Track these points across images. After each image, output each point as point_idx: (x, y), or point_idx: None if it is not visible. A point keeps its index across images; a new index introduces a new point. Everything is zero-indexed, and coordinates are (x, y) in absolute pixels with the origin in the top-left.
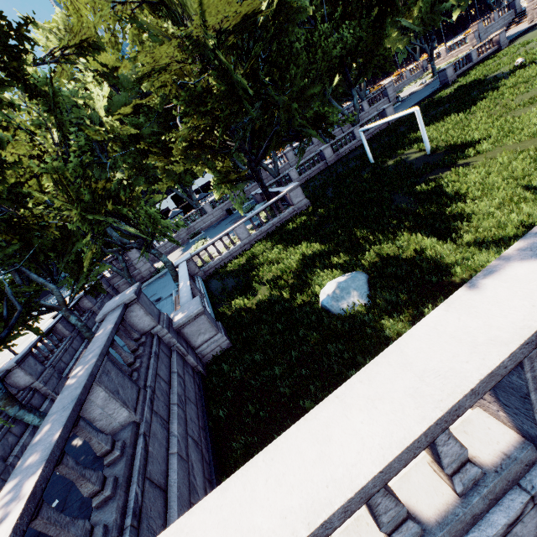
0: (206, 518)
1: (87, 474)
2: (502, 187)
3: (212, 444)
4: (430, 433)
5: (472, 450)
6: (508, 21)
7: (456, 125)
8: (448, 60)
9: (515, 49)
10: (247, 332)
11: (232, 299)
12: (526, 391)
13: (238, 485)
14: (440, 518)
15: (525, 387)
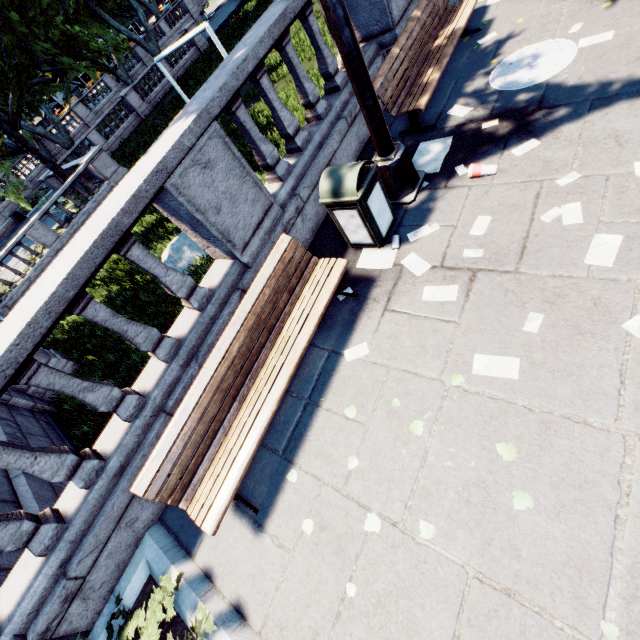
0: None
1: None
2: (298, 109)
3: None
4: (101, 246)
5: (210, 284)
6: None
7: None
8: None
9: None
10: (92, 343)
11: (63, 319)
12: (192, 214)
13: None
14: (191, 329)
15: (189, 211)
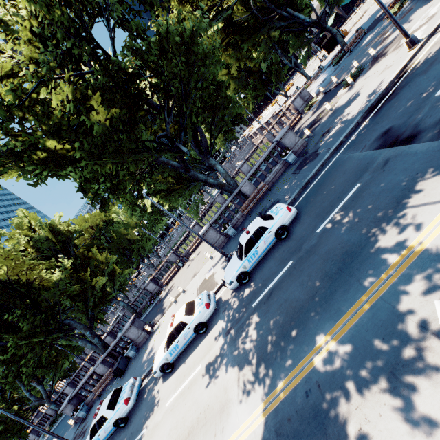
0: None
1: None
2: None
3: None
4: None
5: None
6: None
7: None
8: None
9: None
10: None
11: None
12: None
13: None
14: None
15: None
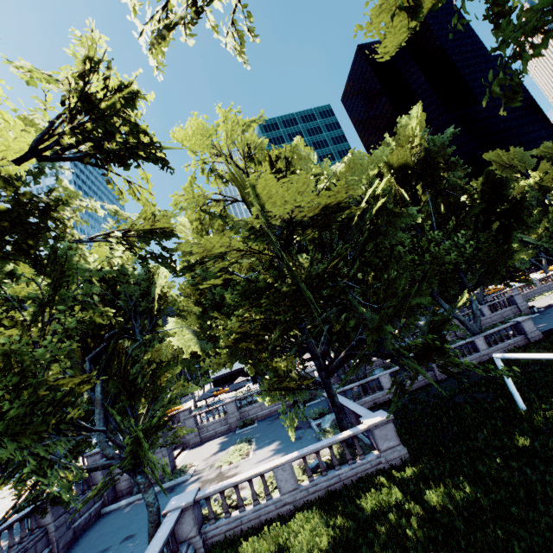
0: None
1: None
2: None
3: None
4: None
5: None
6: None
7: None
8: None
9: None
10: None
11: None
12: None
13: None
14: None
15: None
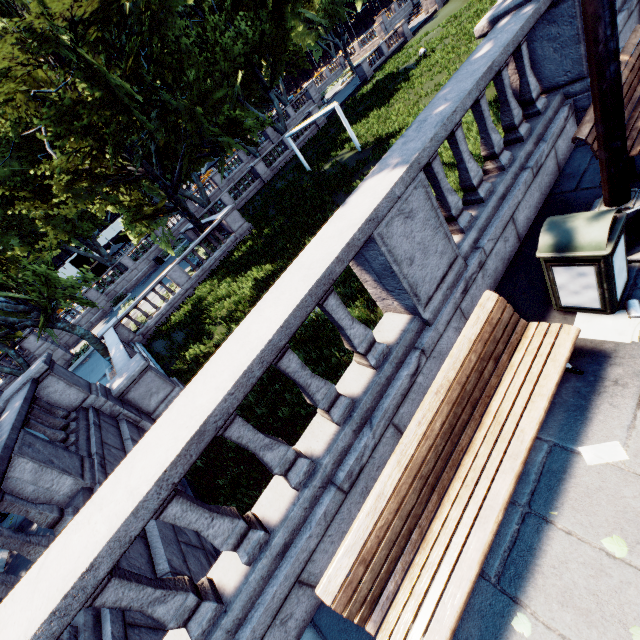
0: (158, 430)
1: (34, 540)
2: None
3: (195, 494)
4: (314, 294)
5: (383, 339)
6: (409, 12)
7: (379, 119)
8: (364, 56)
9: (418, 40)
10: None
11: (185, 351)
12: (389, 265)
13: (182, 399)
14: (365, 389)
15: (387, 261)
